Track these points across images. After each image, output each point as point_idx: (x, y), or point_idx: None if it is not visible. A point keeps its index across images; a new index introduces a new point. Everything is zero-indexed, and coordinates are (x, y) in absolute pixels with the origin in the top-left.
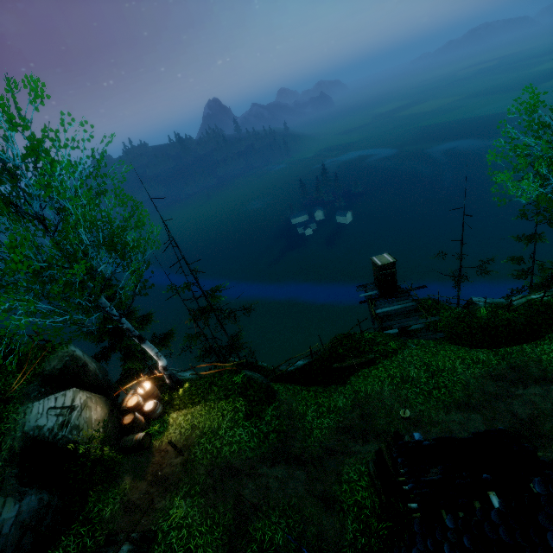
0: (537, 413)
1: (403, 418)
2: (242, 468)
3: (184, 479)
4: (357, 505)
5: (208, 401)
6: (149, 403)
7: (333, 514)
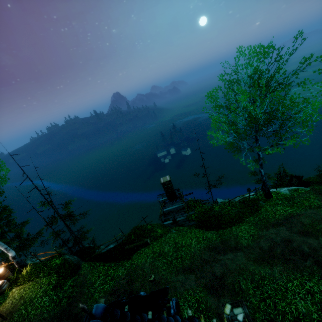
0: (226, 271)
1: (150, 281)
2: None
3: None
4: None
5: (38, 278)
6: None
7: None
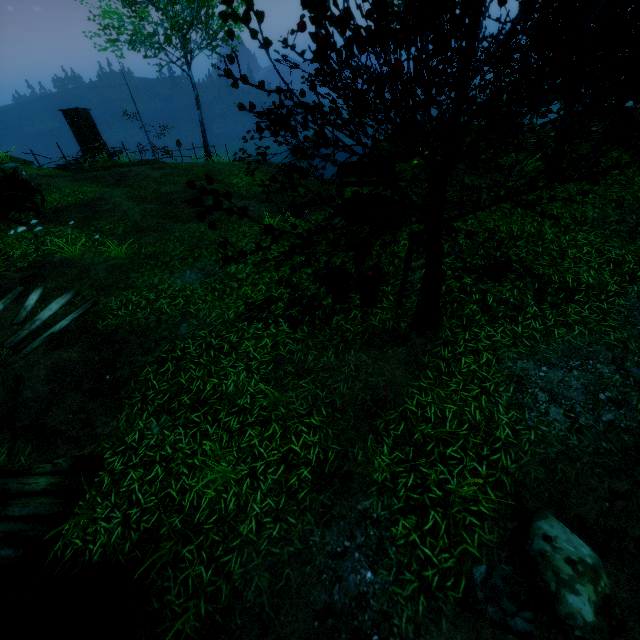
0: None
1: None
2: None
3: None
4: None
5: None
6: None
7: None
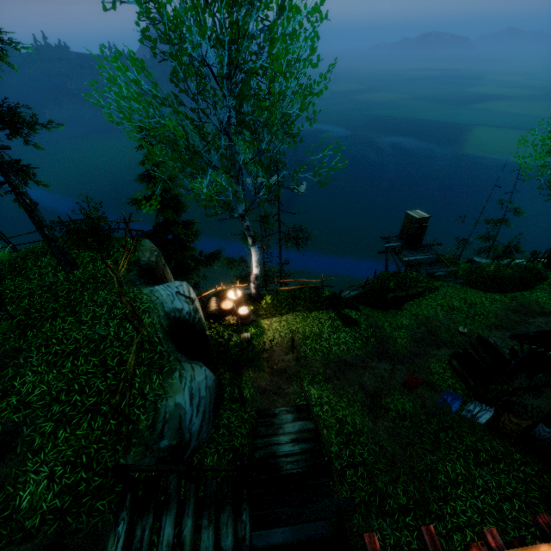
0: None
1: (461, 333)
2: (355, 362)
3: (303, 371)
4: (451, 387)
5: (297, 312)
6: (241, 308)
7: (437, 393)
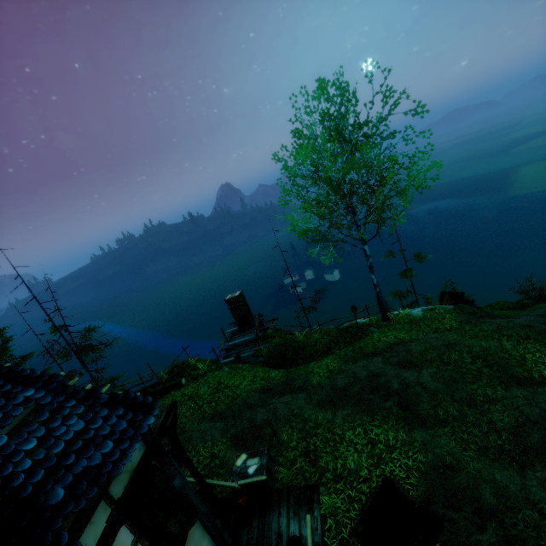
0: (271, 418)
1: None
2: None
3: None
4: None
5: None
6: None
7: None
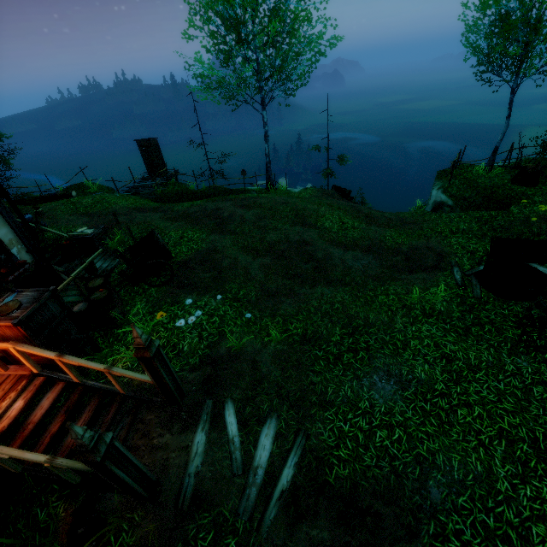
0: (127, 221)
1: (36, 214)
2: None
3: None
4: None
5: None
6: None
7: None
